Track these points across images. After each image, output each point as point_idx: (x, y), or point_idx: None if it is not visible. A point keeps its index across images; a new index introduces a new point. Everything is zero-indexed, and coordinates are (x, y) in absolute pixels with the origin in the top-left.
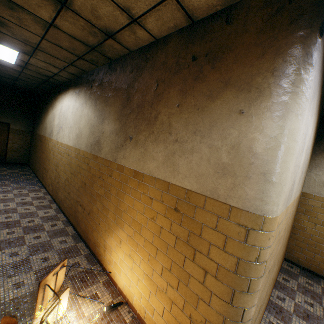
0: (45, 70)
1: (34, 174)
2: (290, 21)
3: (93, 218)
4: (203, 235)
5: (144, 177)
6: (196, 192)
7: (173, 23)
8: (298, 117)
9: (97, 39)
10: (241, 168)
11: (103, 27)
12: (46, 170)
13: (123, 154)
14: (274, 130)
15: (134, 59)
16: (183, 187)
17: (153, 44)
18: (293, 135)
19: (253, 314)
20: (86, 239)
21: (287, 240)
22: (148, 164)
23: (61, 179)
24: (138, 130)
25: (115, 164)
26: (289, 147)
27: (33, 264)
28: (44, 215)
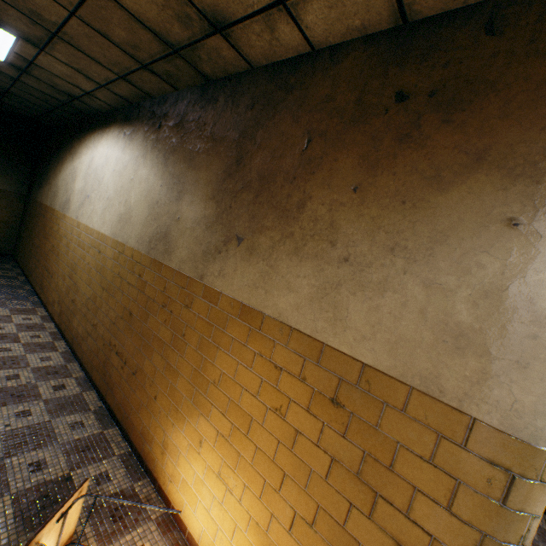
0: (66, 83)
1: (24, 278)
2: None
3: (144, 385)
4: (397, 468)
5: (264, 323)
6: (387, 374)
7: (362, 19)
8: None
9: (190, 31)
10: (504, 343)
11: (208, 7)
12: (50, 273)
13: (220, 268)
14: None
15: (259, 83)
16: (356, 358)
17: (306, 58)
18: None
19: None
20: (125, 422)
21: None
22: (275, 298)
23: (80, 296)
24: (259, 225)
25: (199, 286)
26: None
27: (11, 477)
28: (40, 365)
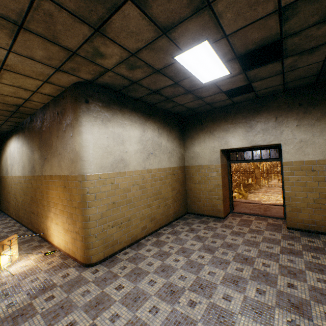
0: None
1: (0, 211)
2: (75, 100)
3: (40, 216)
4: (73, 192)
5: (54, 177)
6: (68, 175)
7: (47, 98)
8: (88, 134)
9: (14, 108)
10: (75, 158)
11: (13, 104)
12: (9, 202)
13: (45, 169)
14: (79, 141)
15: (40, 114)
16: (65, 175)
17: (45, 106)
18: (88, 141)
19: (99, 219)
20: (39, 232)
21: (173, 197)
22: (54, 170)
23: (19, 203)
24: (48, 153)
25: (43, 176)
26: (87, 146)
27: None
28: (9, 231)
